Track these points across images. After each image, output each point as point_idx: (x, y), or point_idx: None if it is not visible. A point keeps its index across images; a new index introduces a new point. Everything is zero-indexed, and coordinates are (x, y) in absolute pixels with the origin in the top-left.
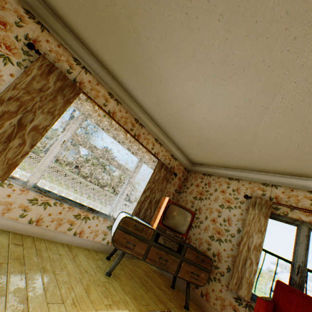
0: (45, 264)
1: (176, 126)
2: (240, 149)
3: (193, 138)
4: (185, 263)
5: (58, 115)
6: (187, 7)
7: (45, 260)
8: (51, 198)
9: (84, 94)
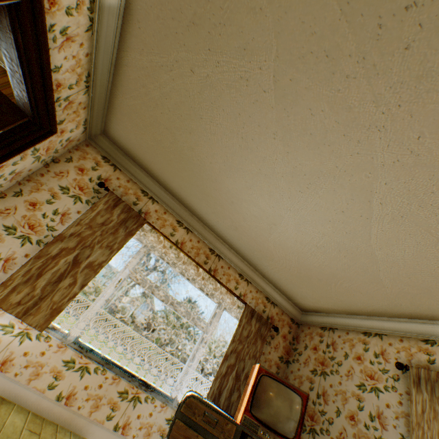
0: None
1: (264, 254)
2: (362, 280)
3: (290, 268)
4: None
5: (117, 249)
6: (241, 132)
7: None
8: (93, 360)
9: (148, 224)
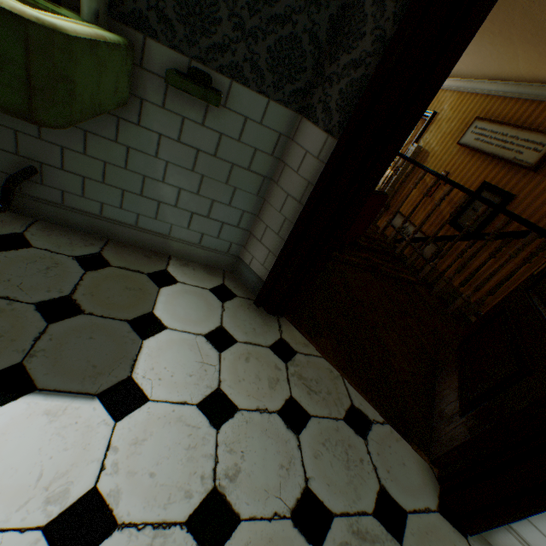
0: None
1: None
2: None
3: None
4: None
5: None
6: None
7: None
8: None
9: None
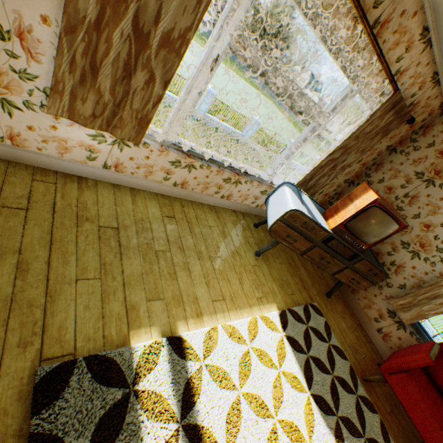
0: (200, 247)
1: None
2: None
3: None
4: (350, 270)
5: None
6: None
7: (199, 240)
8: (196, 159)
9: None
